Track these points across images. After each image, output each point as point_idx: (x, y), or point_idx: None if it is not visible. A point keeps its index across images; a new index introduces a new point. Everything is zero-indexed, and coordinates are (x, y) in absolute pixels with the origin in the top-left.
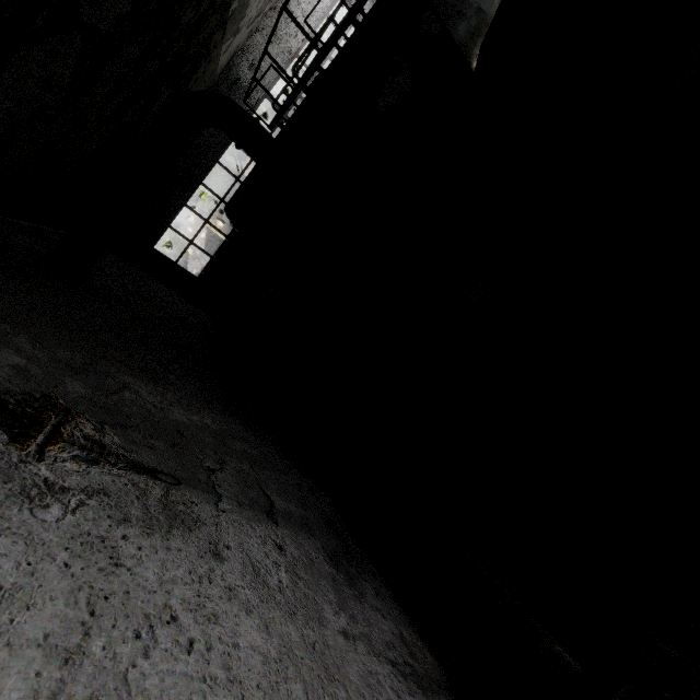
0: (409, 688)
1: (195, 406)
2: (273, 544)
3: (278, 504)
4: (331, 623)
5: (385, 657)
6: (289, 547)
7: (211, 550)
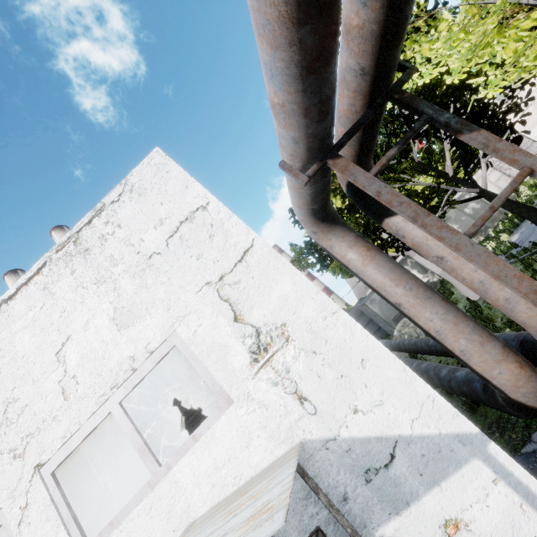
0: None
1: None
2: None
3: None
4: None
5: None
6: None
7: None
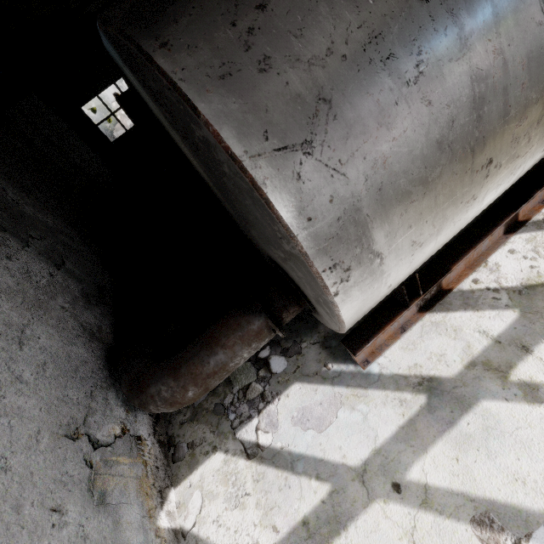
0: (84, 332)
1: (45, 211)
2: (49, 272)
3: (68, 266)
4: (58, 302)
5: (80, 322)
6: (58, 278)
7: (7, 255)
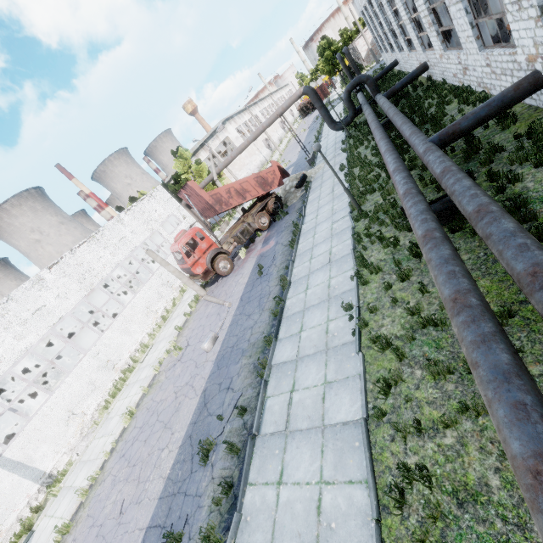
0: None
1: None
2: None
3: None
4: None
5: None
6: None
7: None
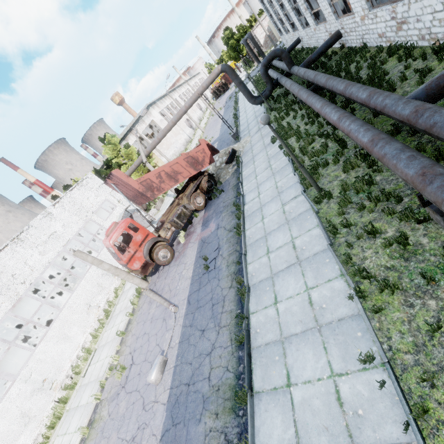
0: None
1: None
2: None
3: None
4: None
5: None
6: None
7: None
